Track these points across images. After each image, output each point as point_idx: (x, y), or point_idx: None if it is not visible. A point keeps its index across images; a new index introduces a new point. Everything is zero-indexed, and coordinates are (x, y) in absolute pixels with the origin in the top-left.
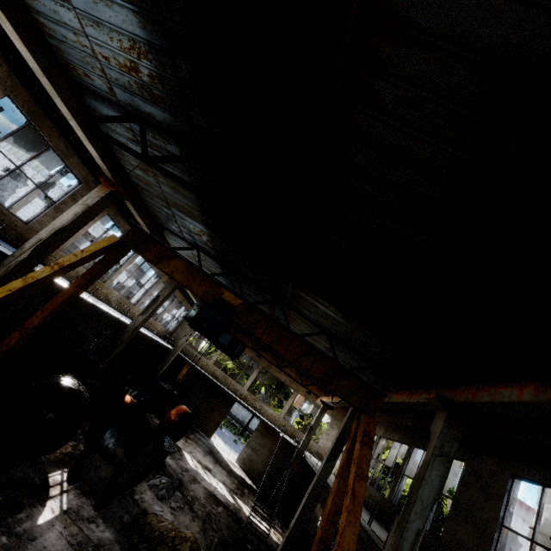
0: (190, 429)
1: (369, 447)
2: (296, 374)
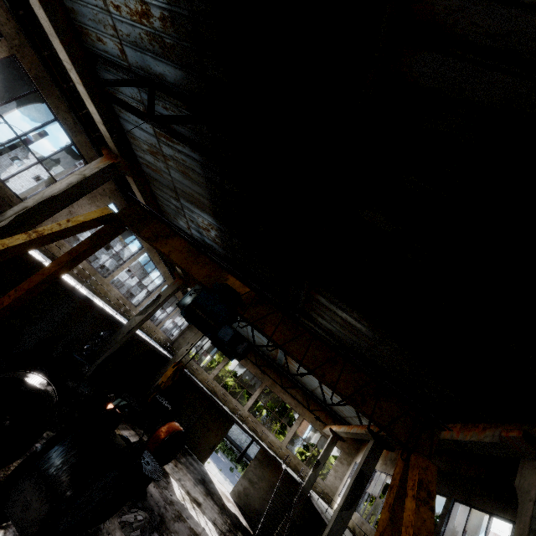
0: (182, 450)
1: (430, 507)
2: (302, 396)
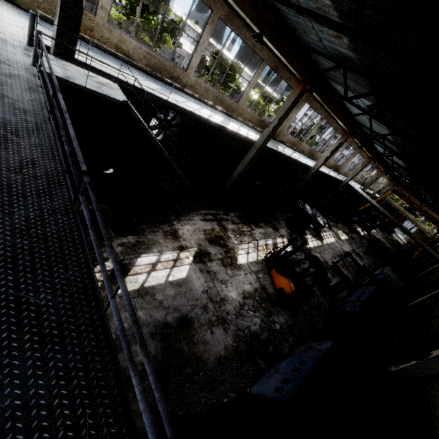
0: None
1: (438, 233)
2: None
